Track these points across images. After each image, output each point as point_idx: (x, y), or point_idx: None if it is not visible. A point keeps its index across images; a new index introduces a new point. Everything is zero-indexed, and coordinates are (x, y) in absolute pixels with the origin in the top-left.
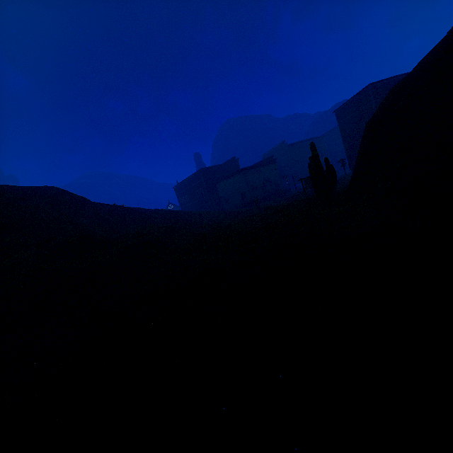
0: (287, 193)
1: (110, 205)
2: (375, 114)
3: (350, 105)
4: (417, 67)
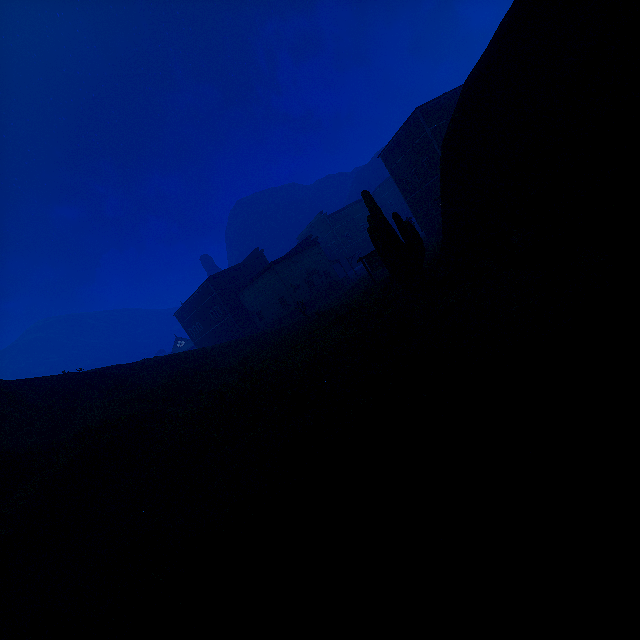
0: (345, 283)
1: (49, 378)
2: (453, 124)
3: (399, 141)
4: (501, 31)
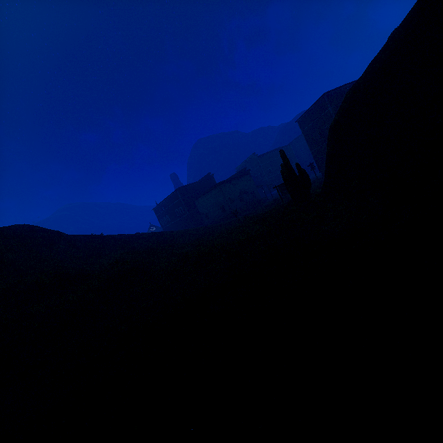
0: (264, 201)
1: (87, 236)
2: (336, 117)
3: (310, 113)
4: (367, 70)
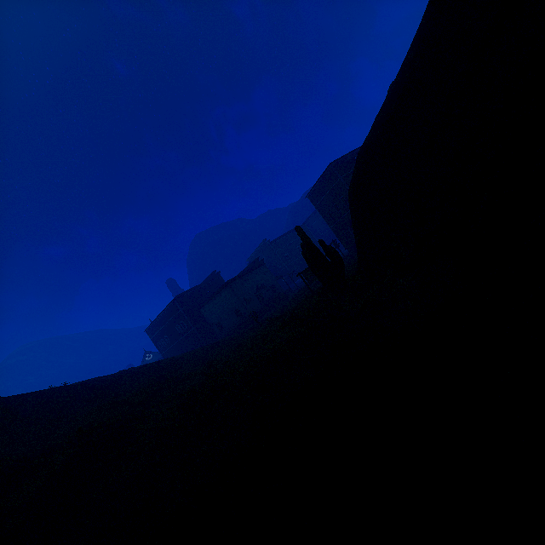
0: (288, 294)
1: (39, 392)
2: (354, 179)
3: (320, 186)
4: (376, 124)
